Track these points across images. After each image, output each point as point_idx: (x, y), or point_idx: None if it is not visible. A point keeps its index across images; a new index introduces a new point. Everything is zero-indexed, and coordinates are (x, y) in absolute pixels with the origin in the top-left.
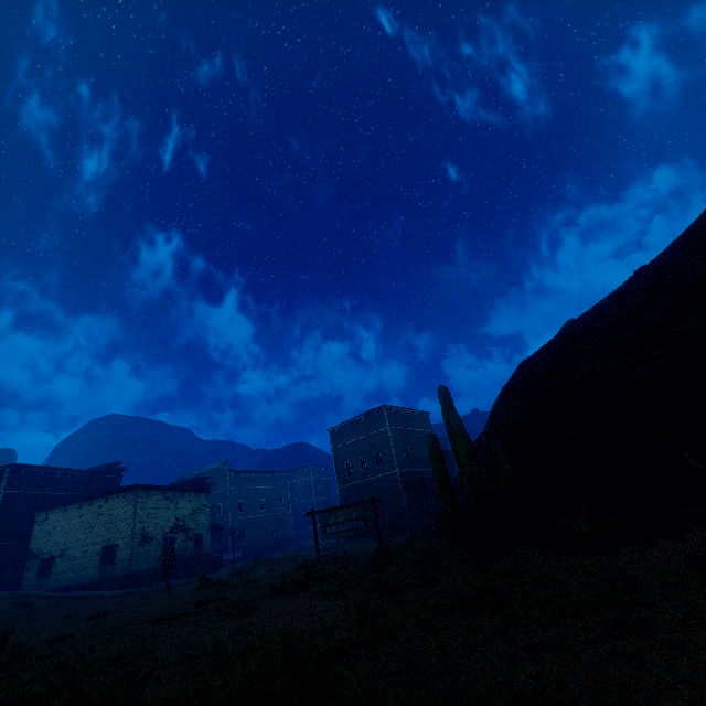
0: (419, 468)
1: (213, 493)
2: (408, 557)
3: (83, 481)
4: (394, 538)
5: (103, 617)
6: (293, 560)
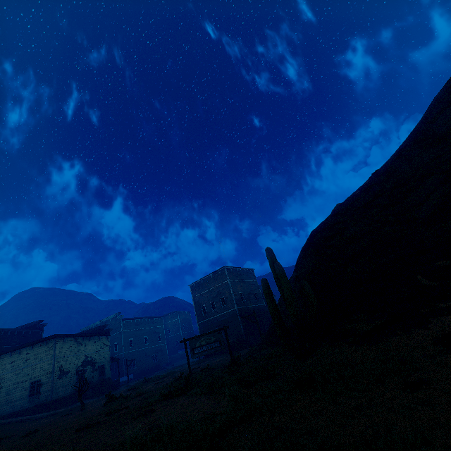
0: (250, 305)
1: (111, 336)
2: (252, 362)
3: (13, 336)
4: (238, 352)
5: (33, 434)
6: (171, 375)
